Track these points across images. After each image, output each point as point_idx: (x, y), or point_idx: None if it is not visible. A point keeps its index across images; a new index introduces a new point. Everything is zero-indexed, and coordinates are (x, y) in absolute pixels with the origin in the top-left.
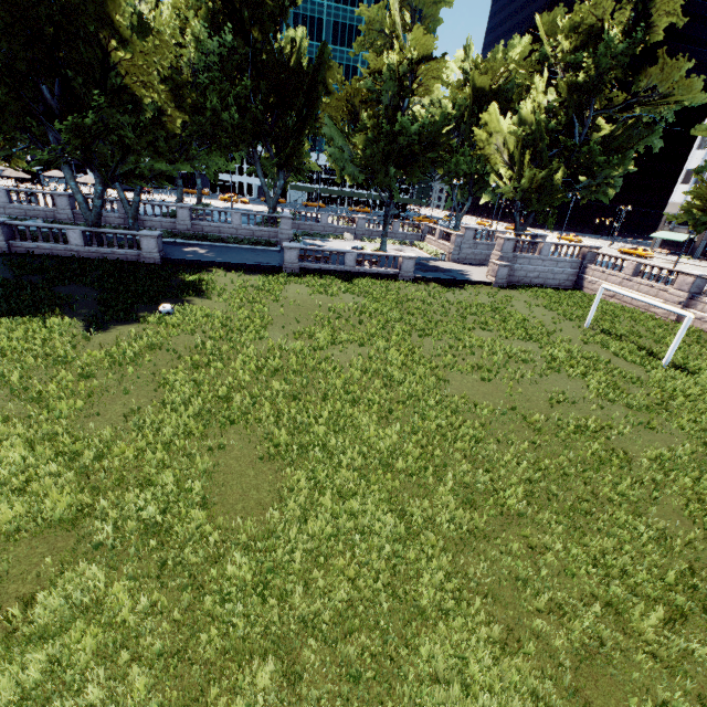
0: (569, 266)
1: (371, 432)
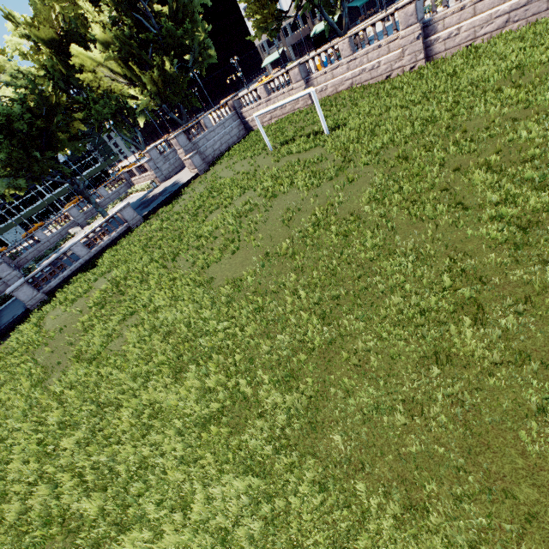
0: (232, 121)
1: (173, 402)
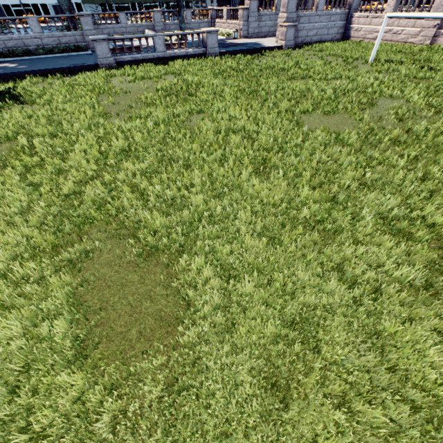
0: (339, 19)
1: (258, 187)
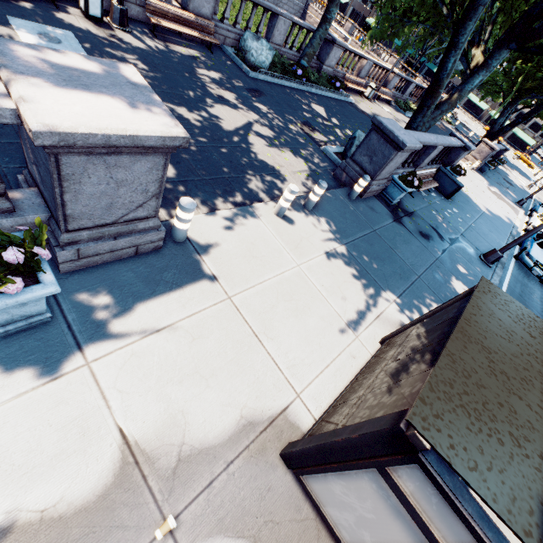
0: (301, 1)
1: None
